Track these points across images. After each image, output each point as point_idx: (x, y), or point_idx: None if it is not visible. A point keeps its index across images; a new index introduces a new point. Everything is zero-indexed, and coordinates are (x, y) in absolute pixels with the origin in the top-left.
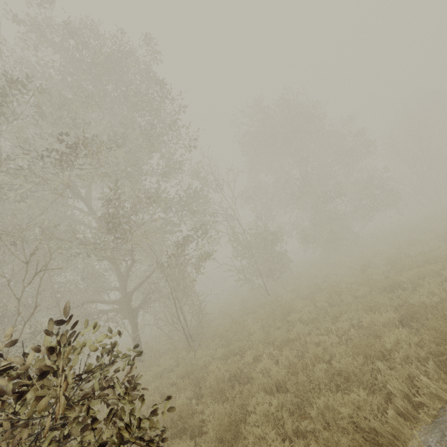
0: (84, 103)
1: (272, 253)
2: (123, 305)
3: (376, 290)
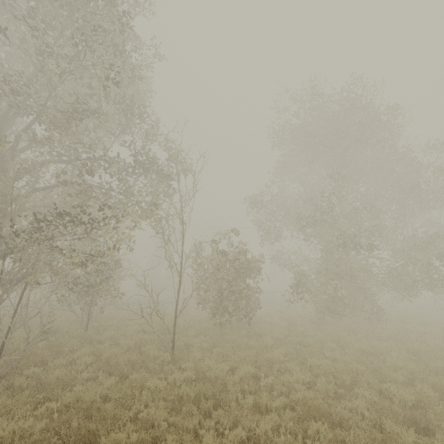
0: None
1: (234, 285)
2: None
3: None
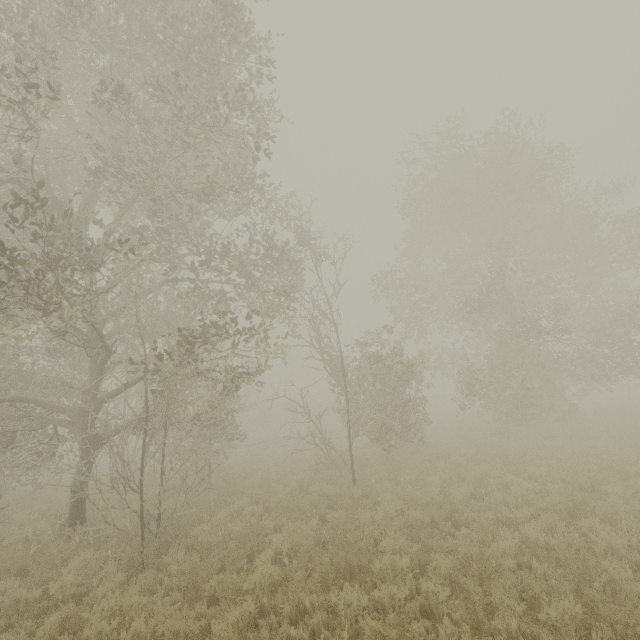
0: (63, 14)
1: (396, 397)
2: (78, 420)
3: (606, 634)
